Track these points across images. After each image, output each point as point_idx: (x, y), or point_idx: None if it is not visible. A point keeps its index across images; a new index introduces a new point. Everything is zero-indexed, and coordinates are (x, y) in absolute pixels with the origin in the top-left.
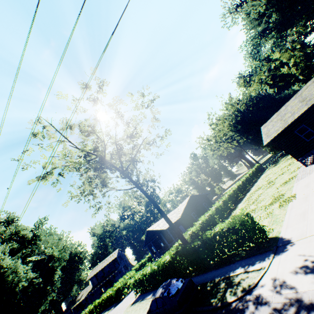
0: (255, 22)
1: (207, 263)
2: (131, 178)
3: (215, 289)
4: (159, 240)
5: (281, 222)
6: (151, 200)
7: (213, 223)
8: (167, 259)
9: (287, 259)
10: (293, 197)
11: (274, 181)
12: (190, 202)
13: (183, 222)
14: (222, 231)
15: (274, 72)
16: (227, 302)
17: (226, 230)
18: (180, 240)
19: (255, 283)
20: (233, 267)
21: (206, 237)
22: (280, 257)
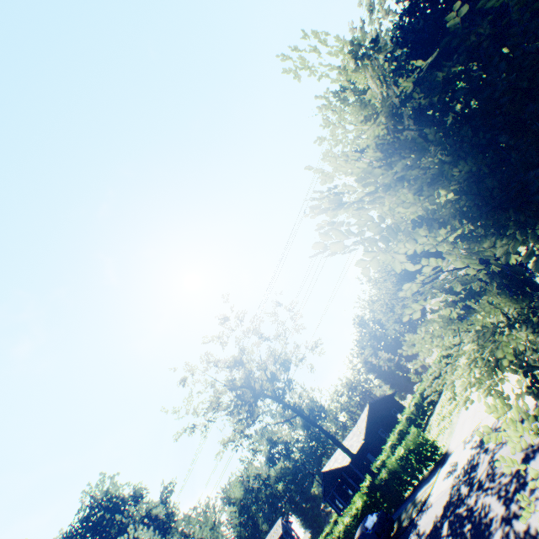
0: None
1: (400, 494)
2: (289, 405)
3: (406, 514)
4: (343, 486)
5: (452, 432)
6: (319, 428)
7: None
8: (359, 503)
9: (444, 469)
10: None
11: None
12: (371, 414)
13: (370, 448)
14: (402, 454)
15: None
16: (412, 518)
17: (404, 452)
18: (369, 475)
19: (427, 495)
20: (419, 489)
21: (389, 463)
22: (442, 468)
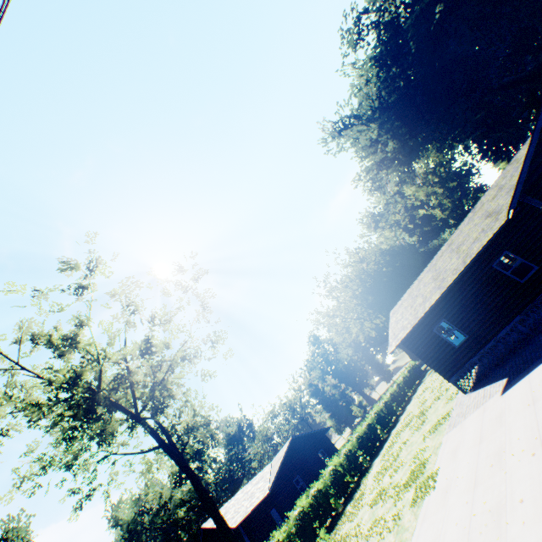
0: (369, 150)
1: None
2: (151, 429)
3: None
4: None
5: None
6: (189, 475)
7: (326, 512)
8: None
9: None
10: (433, 480)
11: (426, 412)
12: (291, 453)
13: (277, 502)
14: None
15: (412, 213)
16: None
17: None
18: None
19: None
20: None
21: None
22: None
